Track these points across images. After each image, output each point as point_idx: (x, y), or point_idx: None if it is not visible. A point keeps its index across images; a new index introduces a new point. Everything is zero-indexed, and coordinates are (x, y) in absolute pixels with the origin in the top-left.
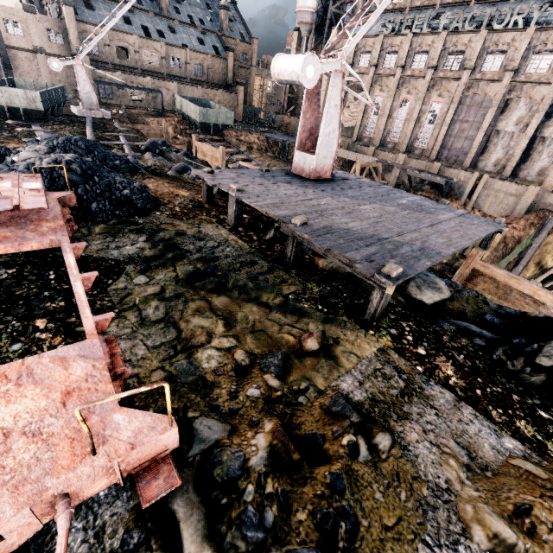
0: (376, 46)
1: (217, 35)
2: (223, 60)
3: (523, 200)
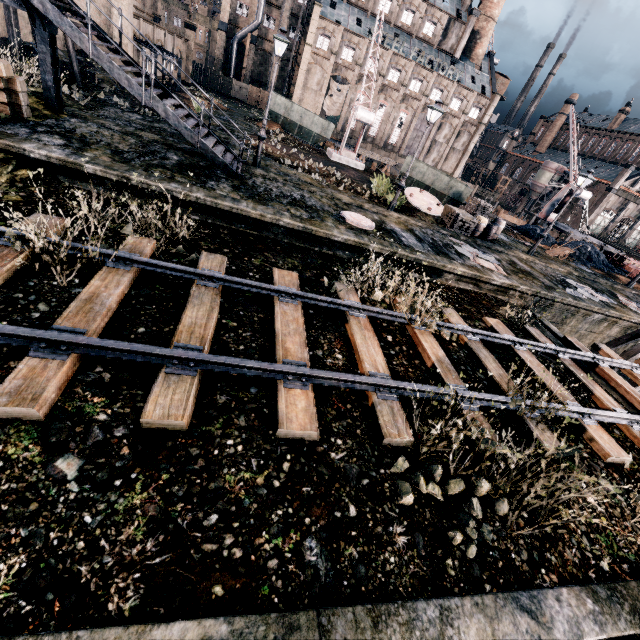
0: (361, 46)
1: None
2: None
3: None
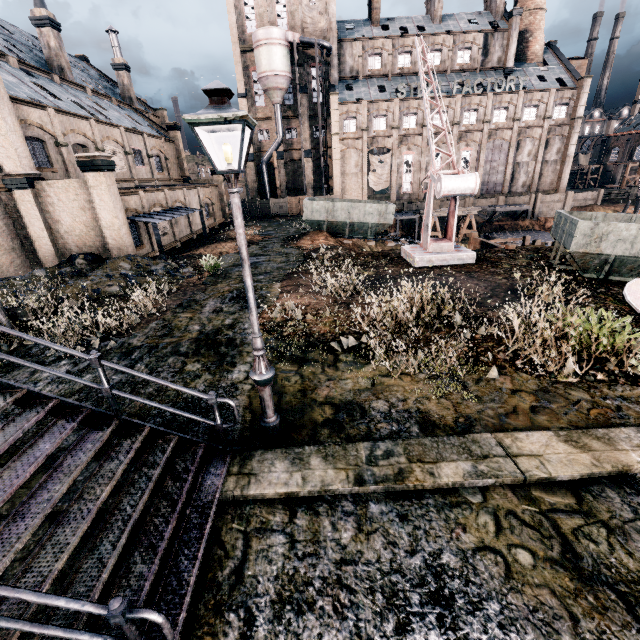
0: (392, 109)
1: (132, 109)
2: (171, 143)
3: (567, 202)
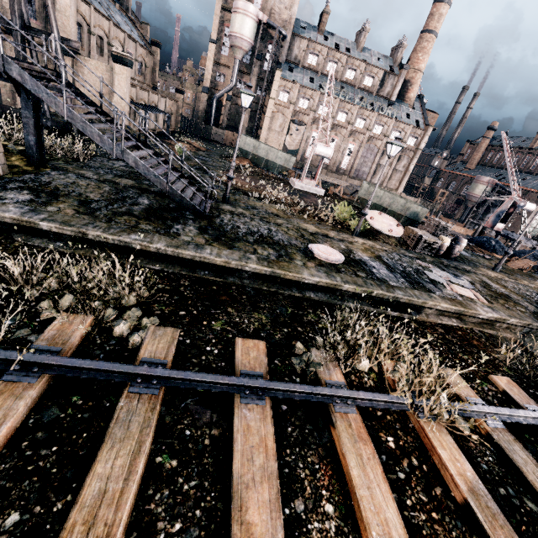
0: (314, 97)
1: (127, 16)
2: (151, 56)
3: None
